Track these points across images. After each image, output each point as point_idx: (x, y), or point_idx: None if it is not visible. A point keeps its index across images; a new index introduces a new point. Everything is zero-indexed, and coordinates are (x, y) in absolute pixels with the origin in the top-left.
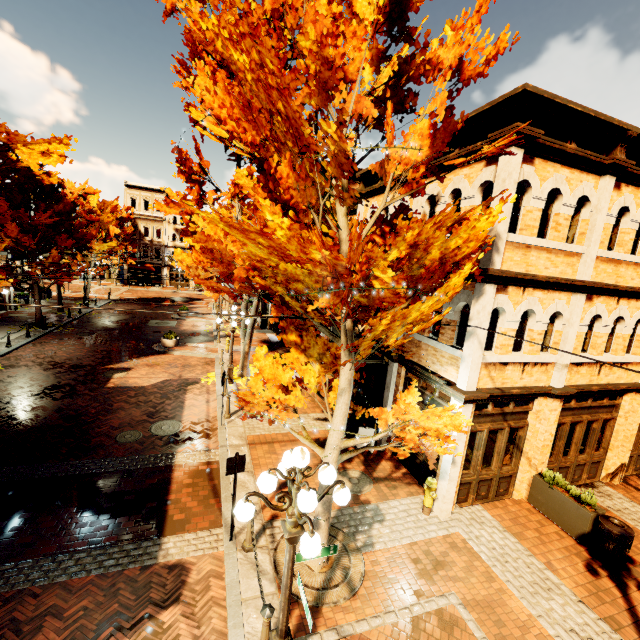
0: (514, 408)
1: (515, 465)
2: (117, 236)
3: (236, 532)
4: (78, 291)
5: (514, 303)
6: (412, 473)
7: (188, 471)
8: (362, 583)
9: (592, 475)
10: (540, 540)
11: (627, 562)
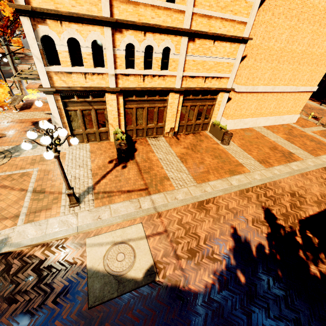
0: (93, 99)
1: (107, 127)
2: None
3: None
4: None
5: (57, 32)
6: None
7: None
8: (0, 166)
9: (160, 133)
10: (102, 154)
11: (131, 159)
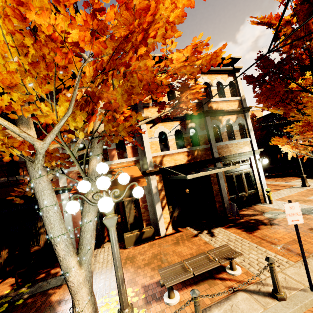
0: None
1: None
2: None
3: None
4: None
5: None
6: (245, 207)
7: None
8: None
9: None
10: None
11: None
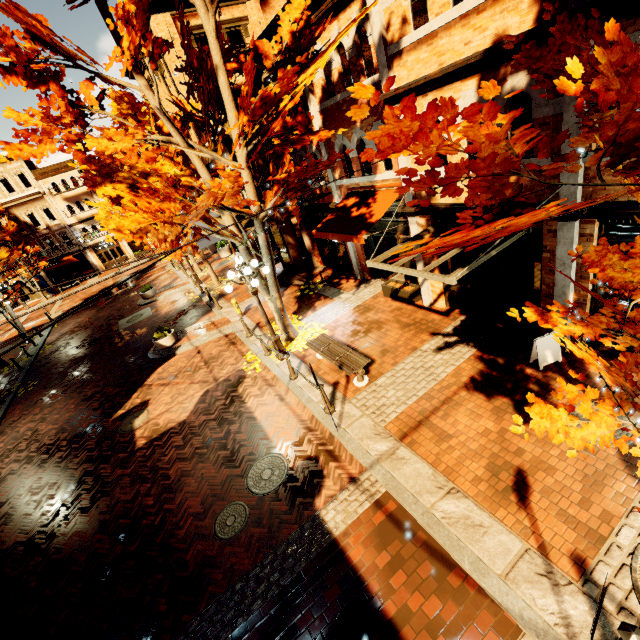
0: None
1: None
2: (3, 242)
3: (566, 639)
4: (9, 329)
5: None
6: None
7: (365, 539)
8: None
9: None
10: None
11: None
